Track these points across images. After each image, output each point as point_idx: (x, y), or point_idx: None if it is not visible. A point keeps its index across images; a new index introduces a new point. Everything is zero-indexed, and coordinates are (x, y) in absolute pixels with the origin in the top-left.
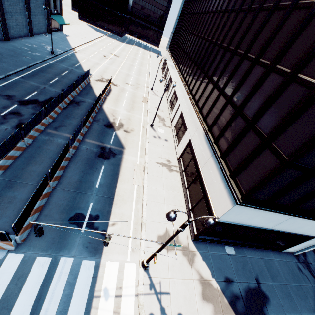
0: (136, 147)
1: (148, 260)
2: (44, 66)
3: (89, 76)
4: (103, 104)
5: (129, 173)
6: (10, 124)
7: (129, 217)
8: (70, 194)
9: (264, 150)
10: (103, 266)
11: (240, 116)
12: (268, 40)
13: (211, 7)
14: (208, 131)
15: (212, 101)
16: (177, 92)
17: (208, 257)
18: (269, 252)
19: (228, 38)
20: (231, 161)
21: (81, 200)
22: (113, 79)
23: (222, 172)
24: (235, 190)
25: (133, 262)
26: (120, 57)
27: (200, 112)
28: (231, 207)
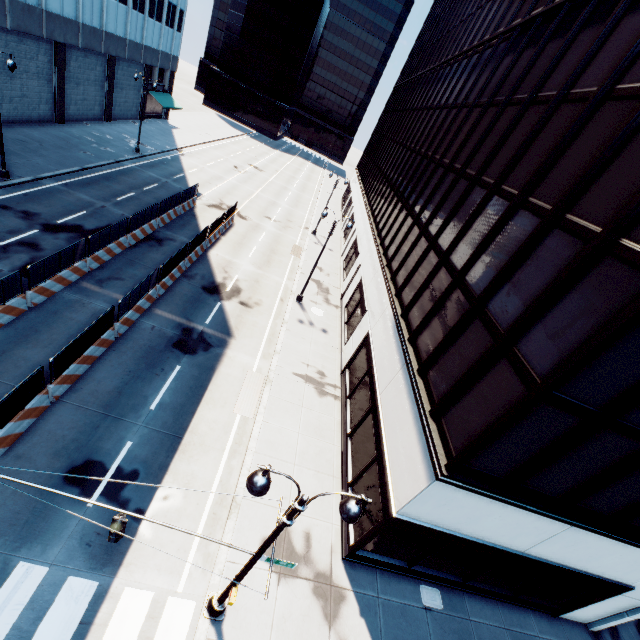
0: (257, 337)
1: (222, 596)
2: (114, 170)
3: (195, 196)
4: (210, 248)
5: (231, 388)
6: (10, 262)
7: (207, 486)
8: (89, 417)
9: (497, 361)
10: (113, 596)
11: (461, 291)
12: (517, 152)
13: (431, 100)
14: (403, 317)
15: (416, 259)
16: (359, 241)
17: (376, 609)
18: (528, 614)
19: (453, 150)
20: (435, 381)
21: (109, 433)
22: (243, 208)
23: (417, 403)
24: (436, 446)
25: (189, 597)
26: (265, 172)
27: (392, 280)
28: (425, 486)
